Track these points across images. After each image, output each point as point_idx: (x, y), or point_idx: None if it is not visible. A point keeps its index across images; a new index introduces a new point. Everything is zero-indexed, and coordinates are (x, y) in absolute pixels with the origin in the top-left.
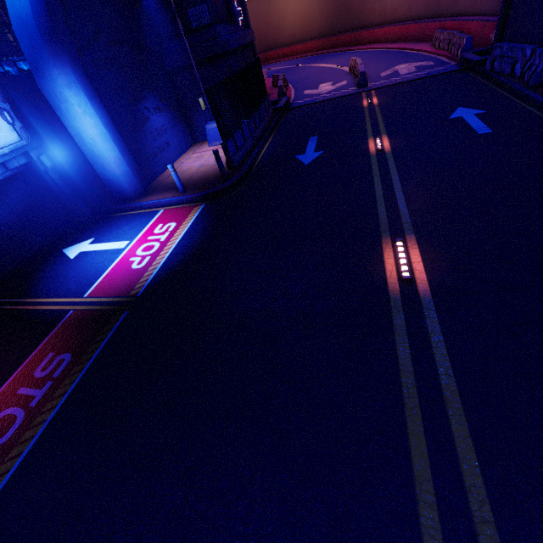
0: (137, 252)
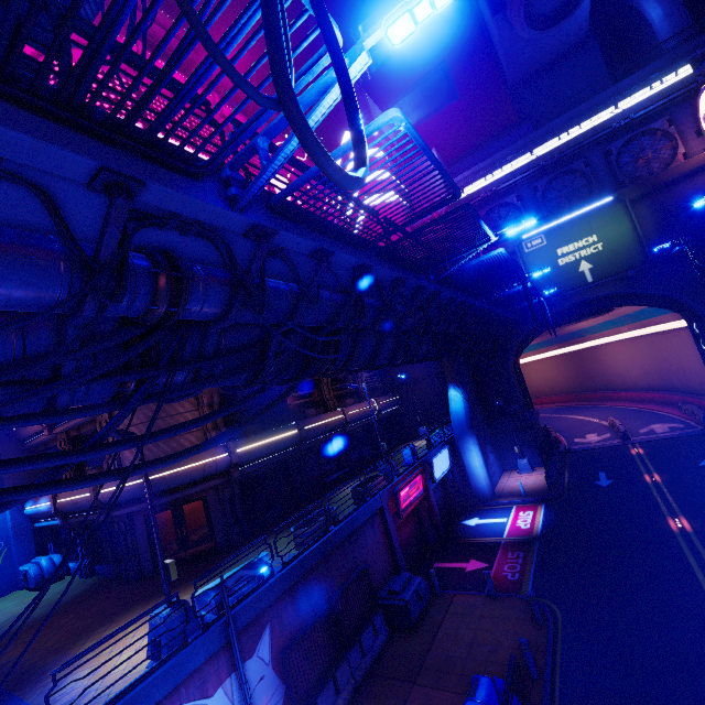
0: (518, 522)
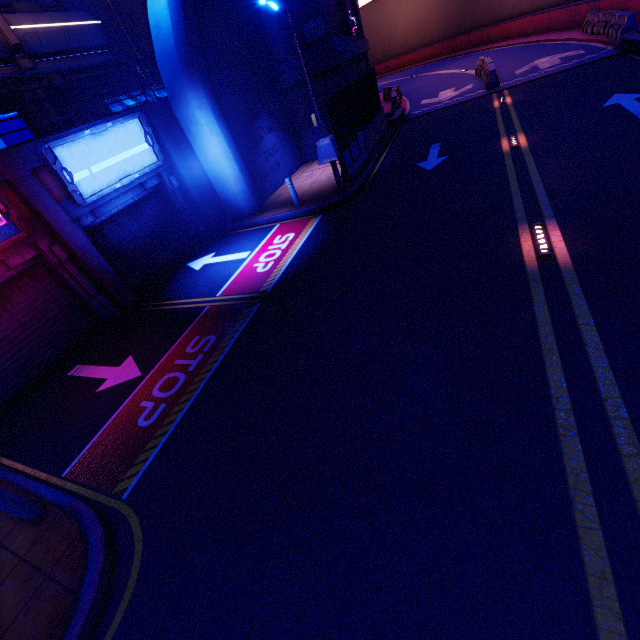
0: (260, 259)
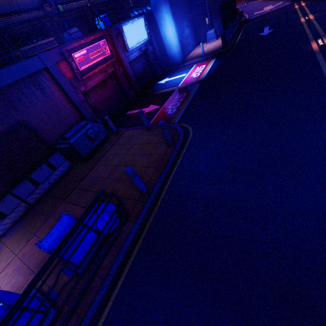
0: (193, 74)
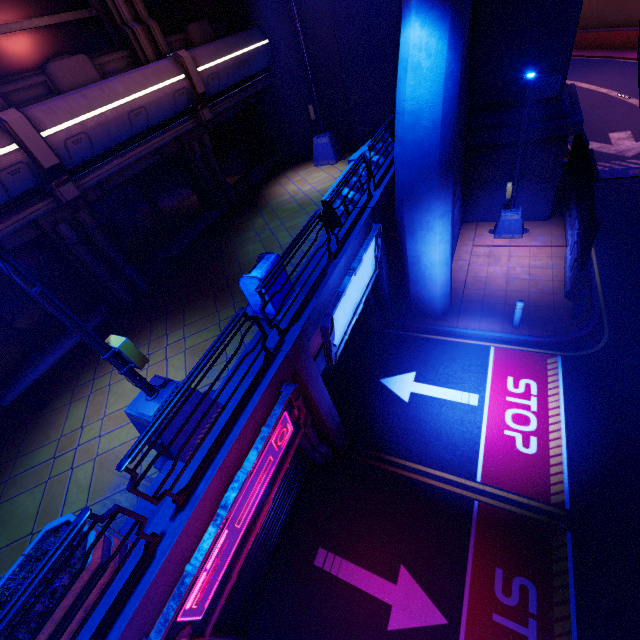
0: (508, 422)
